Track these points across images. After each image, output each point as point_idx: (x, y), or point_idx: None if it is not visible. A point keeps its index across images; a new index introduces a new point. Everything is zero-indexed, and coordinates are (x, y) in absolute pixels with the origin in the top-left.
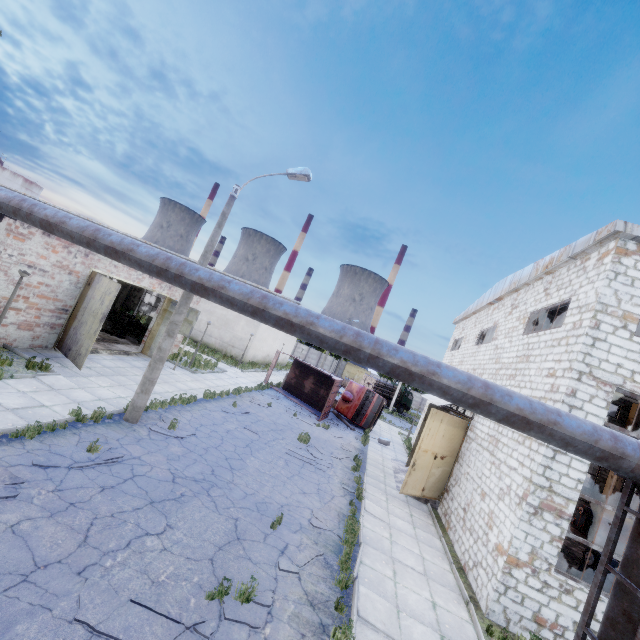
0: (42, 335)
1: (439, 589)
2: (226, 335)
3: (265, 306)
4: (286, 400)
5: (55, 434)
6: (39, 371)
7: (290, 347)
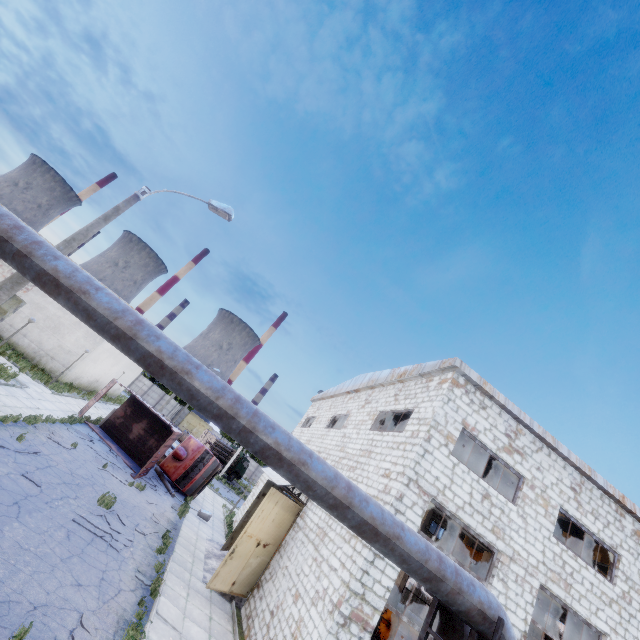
0: None
1: None
2: (49, 341)
3: (136, 334)
4: (100, 443)
5: None
6: None
7: (130, 378)
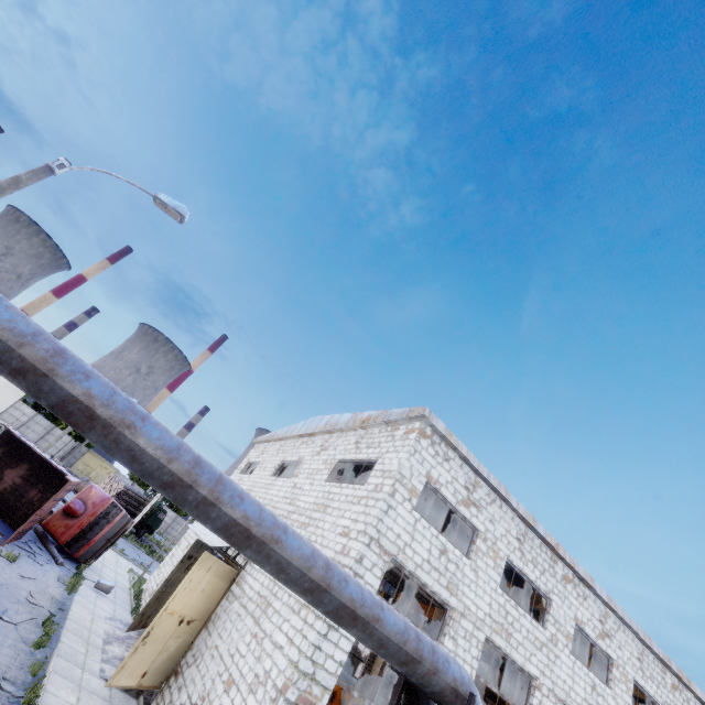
0: None
1: None
2: None
3: (53, 369)
4: None
5: None
6: None
7: (3, 405)
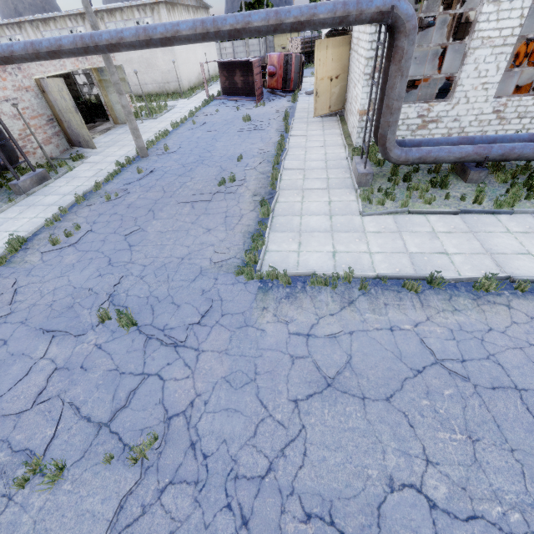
0: (58, 143)
1: (331, 148)
2: (156, 76)
3: (149, 36)
4: (229, 102)
5: (120, 175)
6: (81, 160)
7: (213, 53)
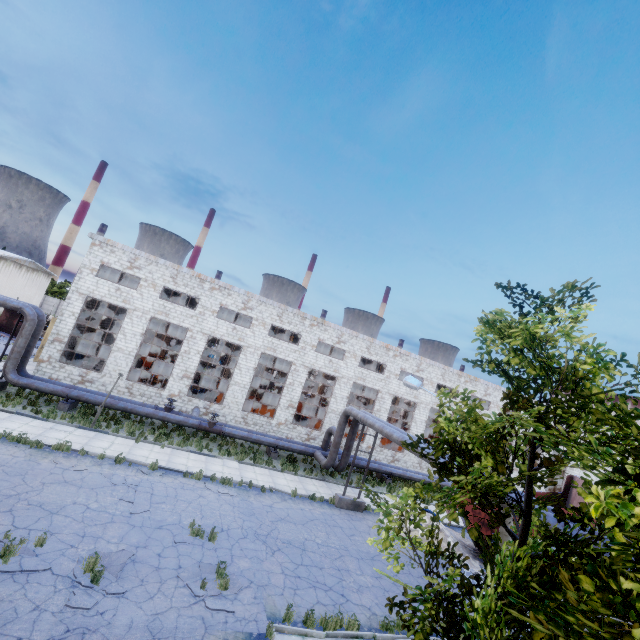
0: None
1: None
2: None
3: None
4: None
5: None
6: None
7: (35, 302)
